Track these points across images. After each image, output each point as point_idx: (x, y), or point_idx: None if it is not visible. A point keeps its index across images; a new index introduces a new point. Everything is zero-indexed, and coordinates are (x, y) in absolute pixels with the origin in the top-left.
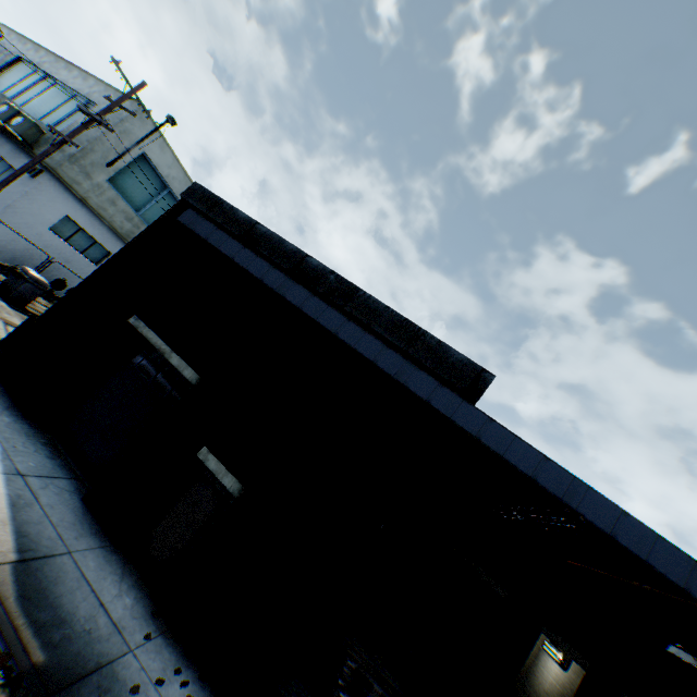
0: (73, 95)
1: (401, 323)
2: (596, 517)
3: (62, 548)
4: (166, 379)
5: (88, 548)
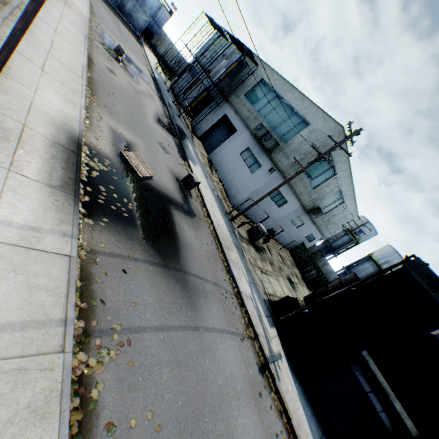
0: (292, 111)
1: None
2: None
3: None
4: (378, 398)
5: None
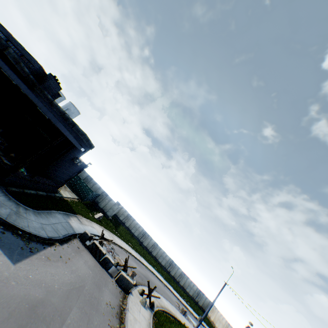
0: None
1: None
2: None
3: None
4: None
5: None
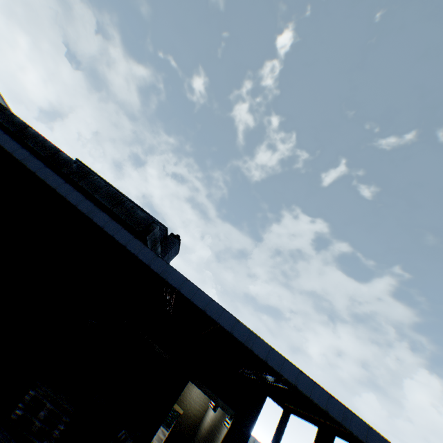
0: None
1: (112, 195)
2: (174, 282)
3: None
4: None
5: None
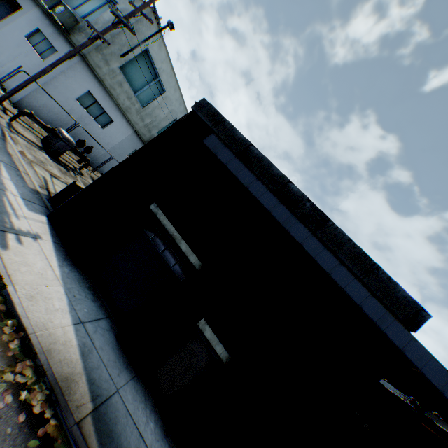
0: None
1: (360, 256)
2: None
3: (113, 387)
4: (171, 254)
5: (125, 382)
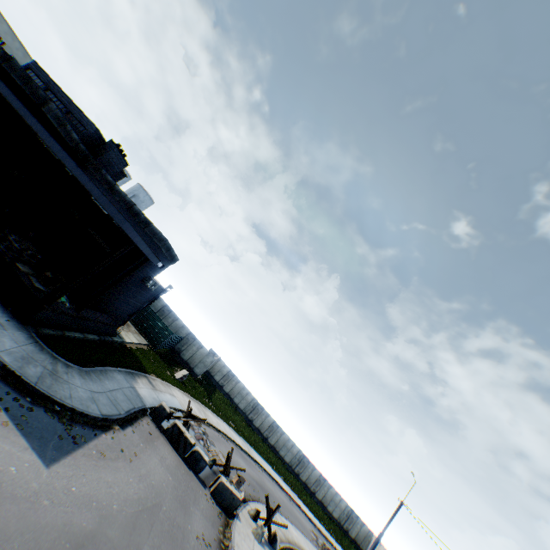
0: None
1: (25, 77)
2: (30, 123)
3: None
4: None
5: None
